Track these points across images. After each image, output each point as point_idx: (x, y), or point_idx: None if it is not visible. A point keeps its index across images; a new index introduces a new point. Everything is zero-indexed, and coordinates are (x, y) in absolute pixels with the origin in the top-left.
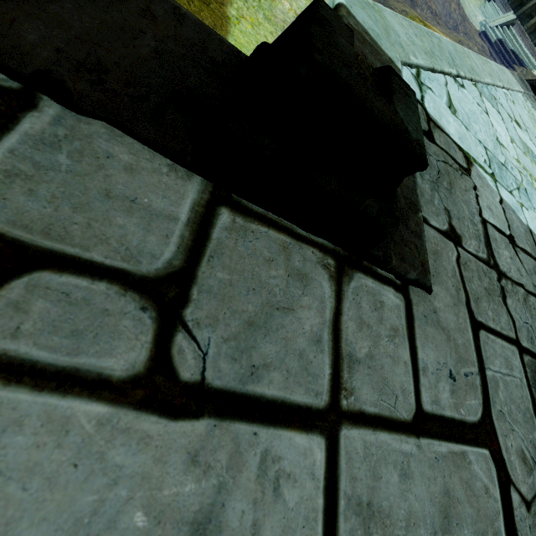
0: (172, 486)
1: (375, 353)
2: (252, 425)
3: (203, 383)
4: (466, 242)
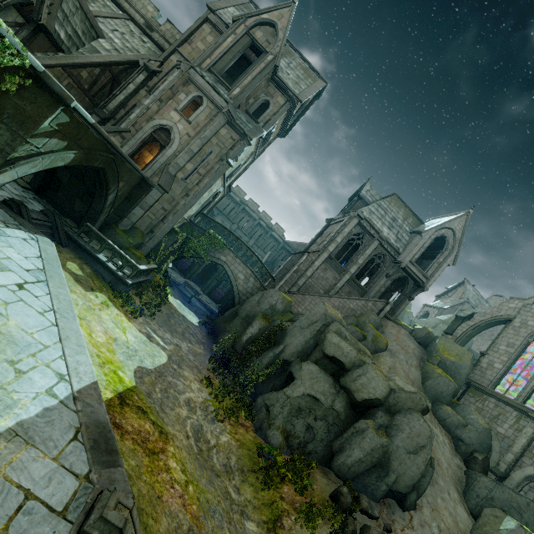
0: None
1: None
2: None
3: None
4: None
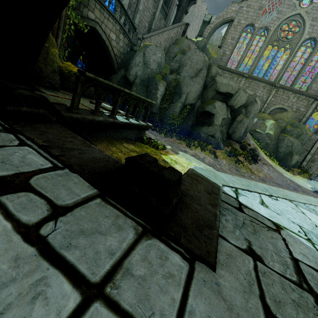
0: (0, 260)
1: (148, 279)
2: (50, 266)
3: (45, 237)
4: (269, 262)
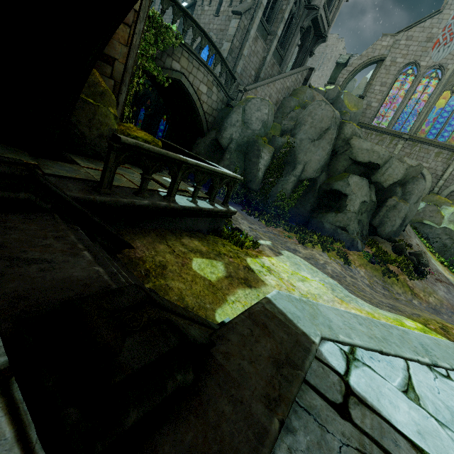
0: None
1: None
2: None
3: None
4: None
